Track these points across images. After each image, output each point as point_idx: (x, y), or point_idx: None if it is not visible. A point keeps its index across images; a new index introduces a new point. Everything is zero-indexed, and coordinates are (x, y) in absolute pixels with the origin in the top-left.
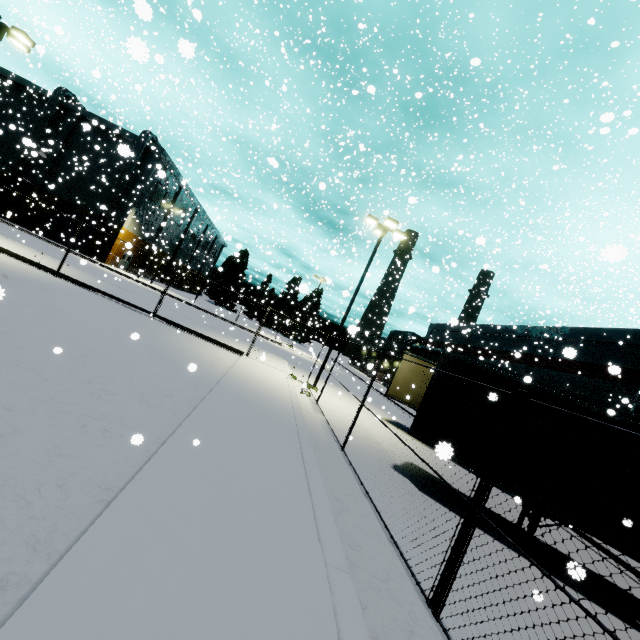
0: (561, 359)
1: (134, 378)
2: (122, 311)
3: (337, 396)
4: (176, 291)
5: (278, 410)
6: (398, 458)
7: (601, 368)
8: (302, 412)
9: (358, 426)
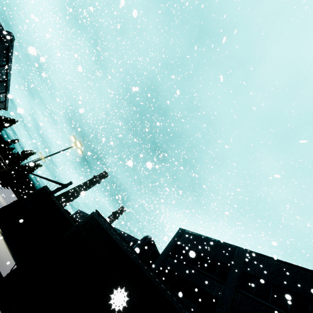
0: None
1: None
2: None
3: None
4: None
5: None
6: None
7: None
8: None
9: None
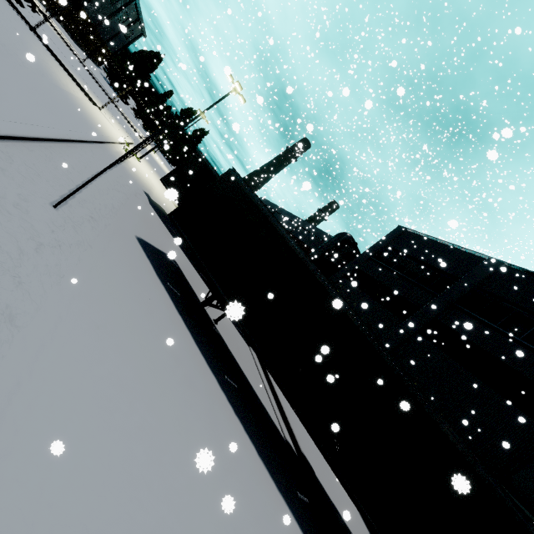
0: (298, 239)
1: (2, 37)
2: (5, 4)
3: (155, 178)
4: (71, 41)
5: (92, 126)
6: (156, 201)
7: (307, 248)
8: (109, 141)
9: (147, 182)
